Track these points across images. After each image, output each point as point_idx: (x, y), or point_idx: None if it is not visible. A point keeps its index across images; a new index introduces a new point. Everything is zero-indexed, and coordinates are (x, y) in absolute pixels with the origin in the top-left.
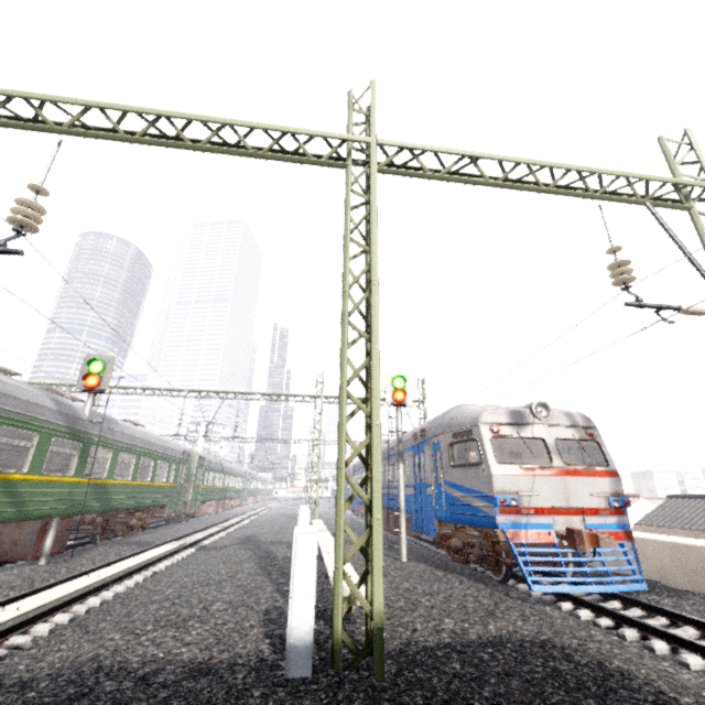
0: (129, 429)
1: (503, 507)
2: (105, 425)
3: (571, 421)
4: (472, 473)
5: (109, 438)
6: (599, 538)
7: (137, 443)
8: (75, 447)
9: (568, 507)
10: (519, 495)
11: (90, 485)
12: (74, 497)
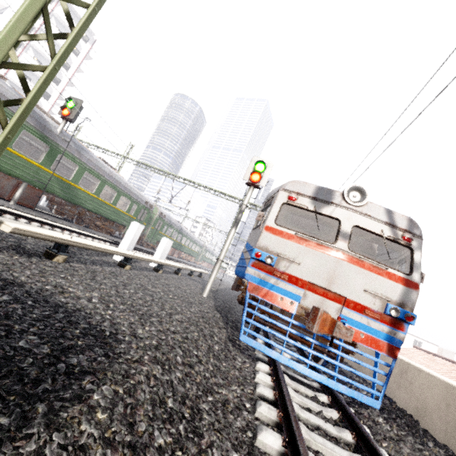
0: (98, 162)
1: (259, 262)
2: (74, 147)
3: (389, 218)
4: (256, 231)
5: (77, 157)
6: (337, 325)
7: (103, 174)
8: (46, 148)
9: (328, 289)
10: (280, 257)
11: (56, 178)
12: (40, 177)
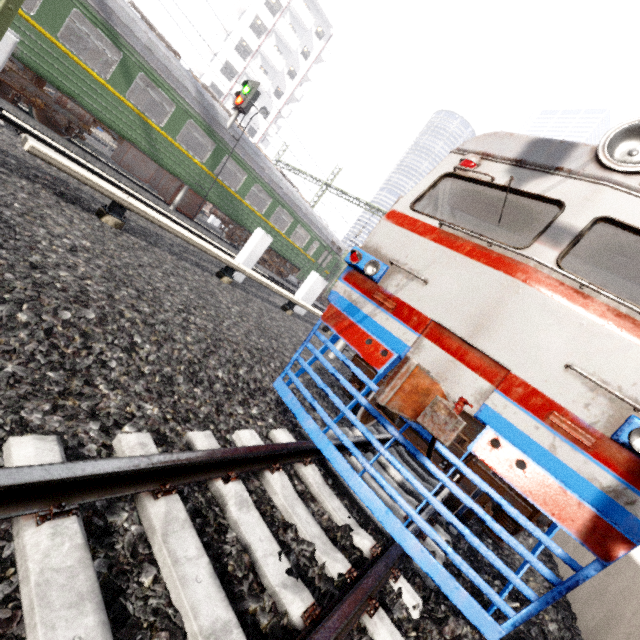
0: (273, 173)
1: (357, 273)
2: (244, 148)
3: None
4: None
5: (246, 163)
6: (433, 402)
7: (277, 190)
8: (212, 146)
9: (469, 342)
10: (394, 267)
11: (220, 186)
12: (203, 182)
